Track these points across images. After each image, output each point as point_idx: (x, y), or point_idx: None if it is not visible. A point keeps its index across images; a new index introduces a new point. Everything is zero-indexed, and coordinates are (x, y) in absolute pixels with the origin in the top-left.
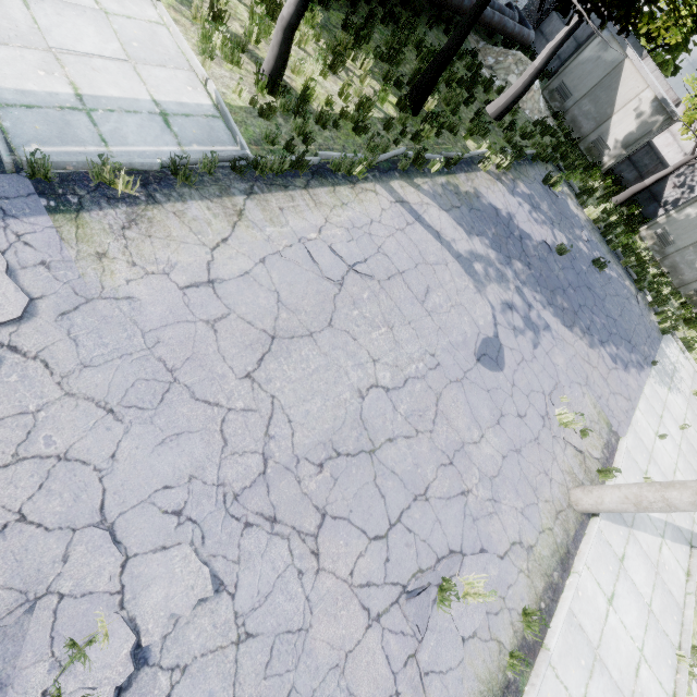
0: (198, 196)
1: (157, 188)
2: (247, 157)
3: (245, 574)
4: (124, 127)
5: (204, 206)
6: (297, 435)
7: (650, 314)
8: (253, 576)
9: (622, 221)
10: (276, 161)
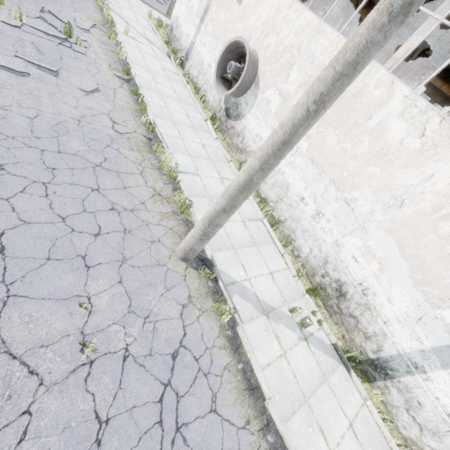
0: None
1: None
2: None
3: None
4: None
5: None
6: None
7: None
8: None
9: None
10: None
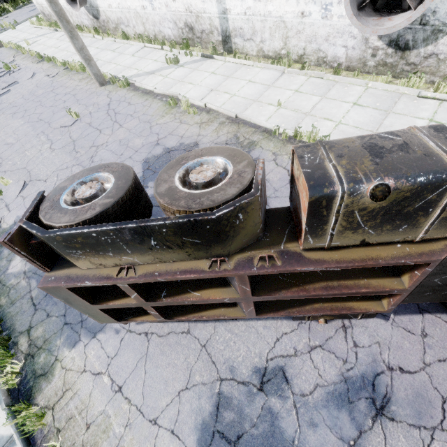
0: None
1: None
2: None
3: None
4: None
5: None
6: None
7: None
8: None
9: None
10: None
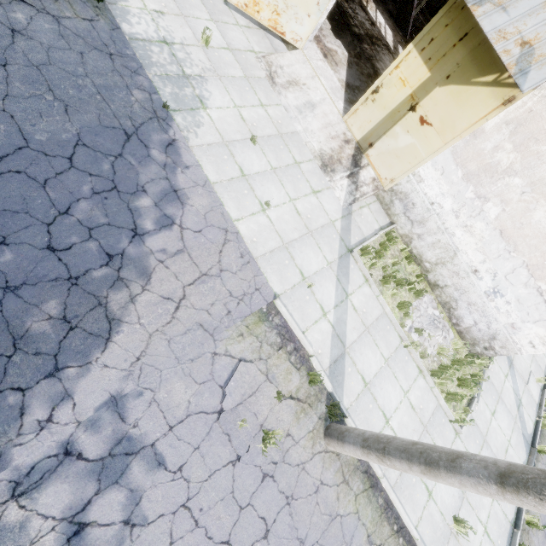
0: None
1: None
2: None
3: None
4: None
5: None
6: None
7: None
8: None
9: None
10: None
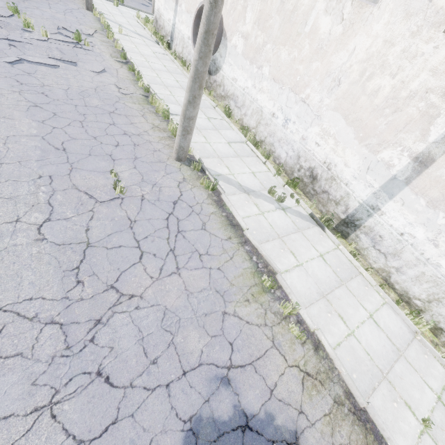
0: None
1: None
2: None
3: None
4: None
5: None
6: None
7: None
8: None
9: None
10: None
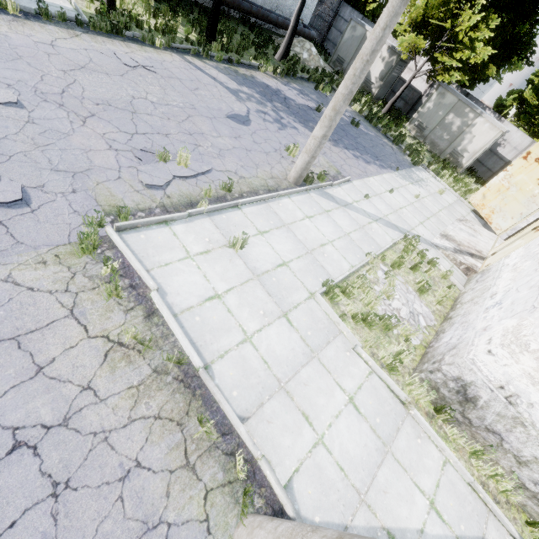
0: (54, 25)
1: (32, 18)
2: (87, 22)
3: (39, 110)
4: (21, 1)
5: (56, 28)
6: (86, 93)
7: (405, 156)
8: (43, 112)
9: (384, 116)
10: (101, 23)
